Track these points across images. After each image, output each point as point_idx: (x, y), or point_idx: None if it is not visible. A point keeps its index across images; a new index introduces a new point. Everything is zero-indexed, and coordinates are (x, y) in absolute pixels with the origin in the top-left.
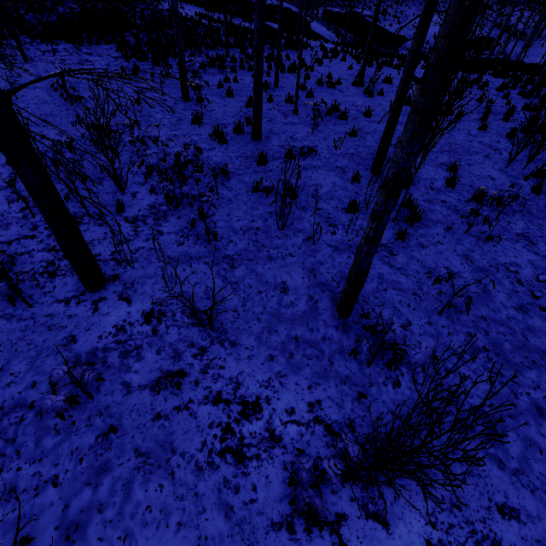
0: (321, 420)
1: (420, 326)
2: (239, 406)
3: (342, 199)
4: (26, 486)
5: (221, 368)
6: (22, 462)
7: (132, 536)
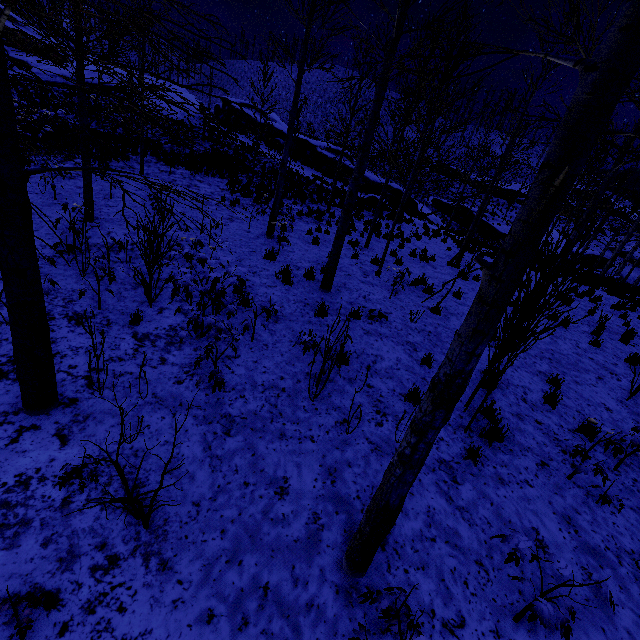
0: None
1: (479, 634)
2: None
3: (404, 381)
4: None
5: (119, 611)
6: None
7: None
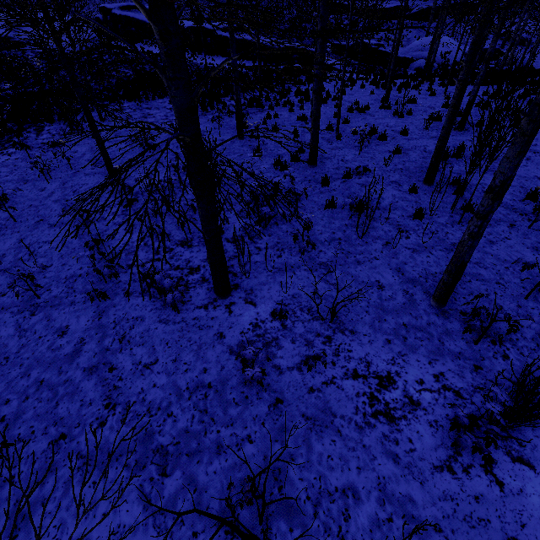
0: (448, 387)
1: (511, 309)
2: (375, 379)
3: (405, 208)
4: (229, 443)
5: (349, 352)
6: (219, 427)
7: (324, 477)
